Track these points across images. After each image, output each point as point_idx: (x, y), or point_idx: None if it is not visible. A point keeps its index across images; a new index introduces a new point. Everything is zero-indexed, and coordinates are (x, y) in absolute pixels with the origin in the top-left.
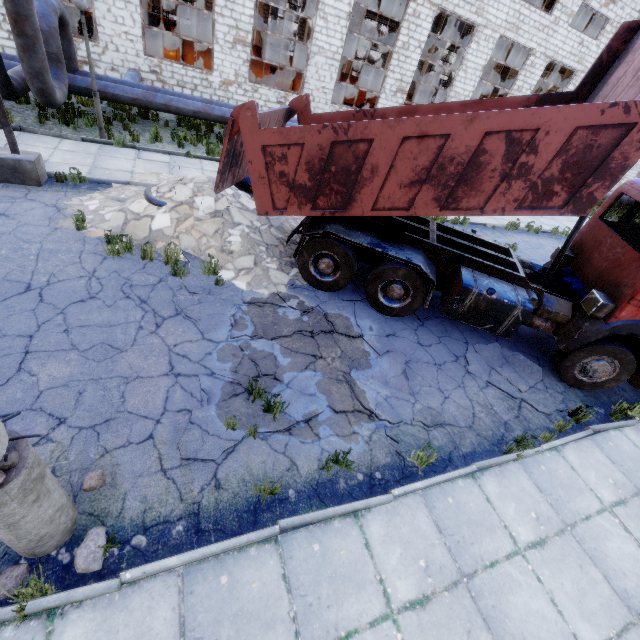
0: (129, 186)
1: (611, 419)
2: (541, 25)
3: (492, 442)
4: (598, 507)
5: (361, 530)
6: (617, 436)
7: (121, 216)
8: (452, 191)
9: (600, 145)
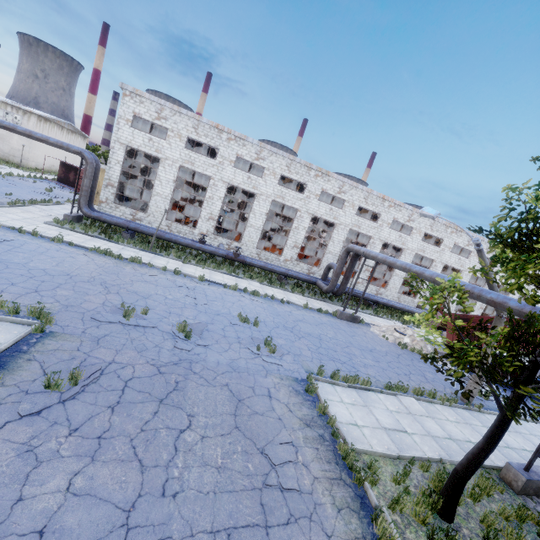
0: (374, 326)
1: None
2: None
3: None
4: None
5: (528, 424)
6: None
7: (392, 337)
8: None
9: None
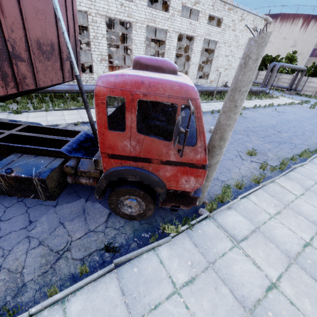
0: None
1: (152, 241)
2: (166, 18)
3: None
4: None
5: None
6: (147, 258)
7: None
8: None
9: None
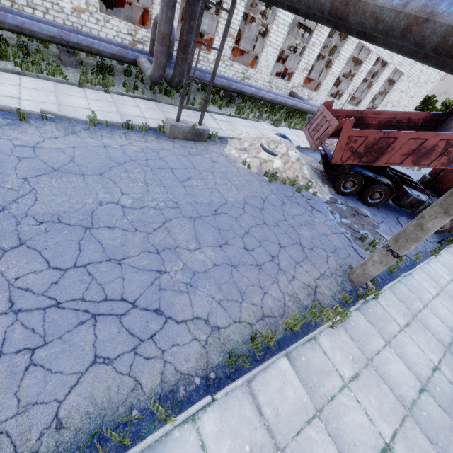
0: (233, 140)
1: (447, 244)
2: None
3: (425, 253)
4: None
5: (414, 278)
6: (452, 249)
7: (257, 160)
8: (419, 158)
9: None
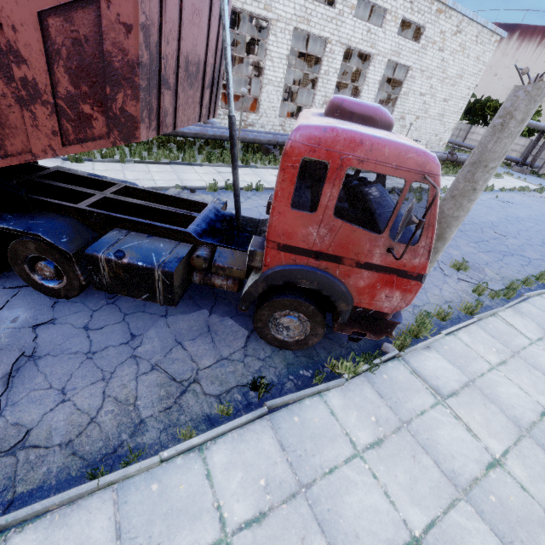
0: None
1: (316, 382)
2: (328, 17)
3: (89, 461)
4: (211, 540)
5: None
6: (312, 405)
7: None
8: None
9: (87, 37)
